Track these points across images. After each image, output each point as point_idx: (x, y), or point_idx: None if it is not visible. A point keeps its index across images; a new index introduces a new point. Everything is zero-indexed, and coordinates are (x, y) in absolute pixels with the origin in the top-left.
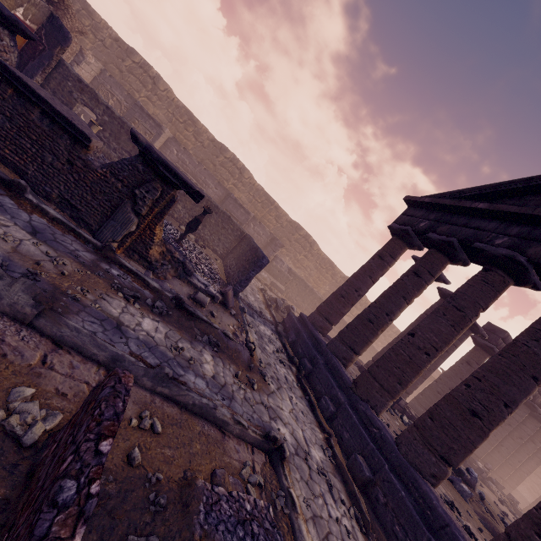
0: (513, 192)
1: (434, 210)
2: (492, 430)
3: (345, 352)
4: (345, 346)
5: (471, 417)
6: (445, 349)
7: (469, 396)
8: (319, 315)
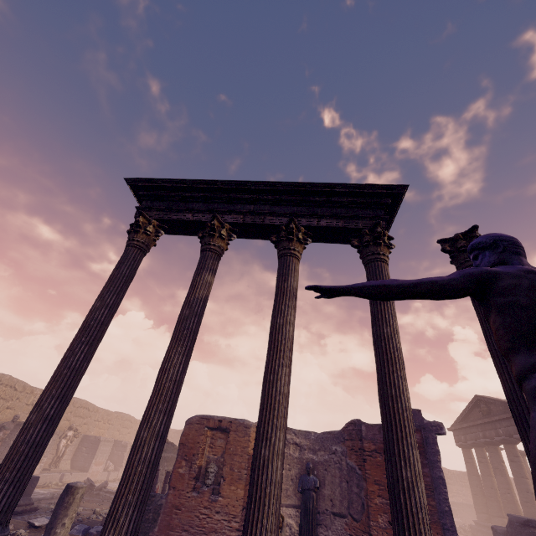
0: (467, 413)
1: (459, 429)
2: (535, 503)
3: (499, 521)
4: (496, 517)
5: (526, 504)
6: (510, 486)
7: (520, 497)
8: (479, 514)
